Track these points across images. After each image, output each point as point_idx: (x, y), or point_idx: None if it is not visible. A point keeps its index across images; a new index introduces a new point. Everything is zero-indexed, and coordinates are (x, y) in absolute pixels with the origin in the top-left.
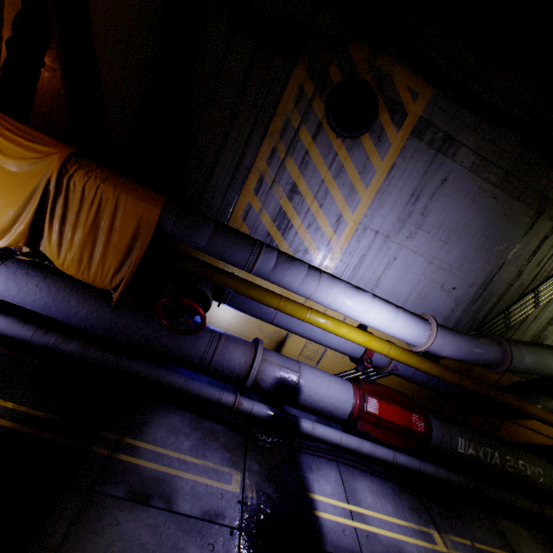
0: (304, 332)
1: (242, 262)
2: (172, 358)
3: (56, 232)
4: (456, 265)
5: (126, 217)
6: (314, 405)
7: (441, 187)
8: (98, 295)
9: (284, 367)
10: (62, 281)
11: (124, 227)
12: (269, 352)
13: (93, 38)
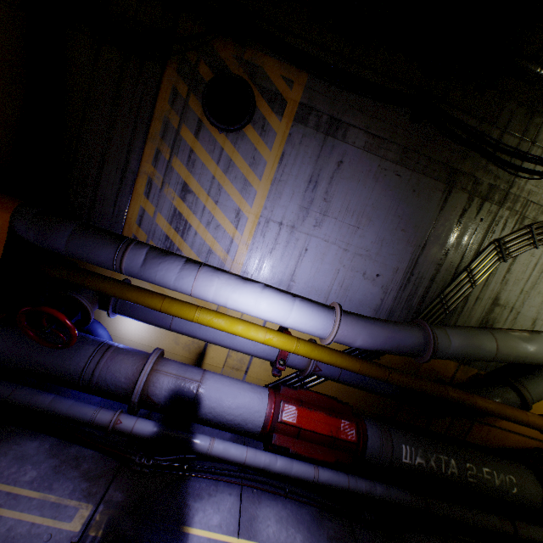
0: (207, 336)
1: (108, 261)
2: (48, 376)
3: None
4: (374, 250)
5: None
6: (219, 419)
7: (339, 170)
8: None
9: (182, 377)
10: None
11: None
12: (167, 361)
13: None
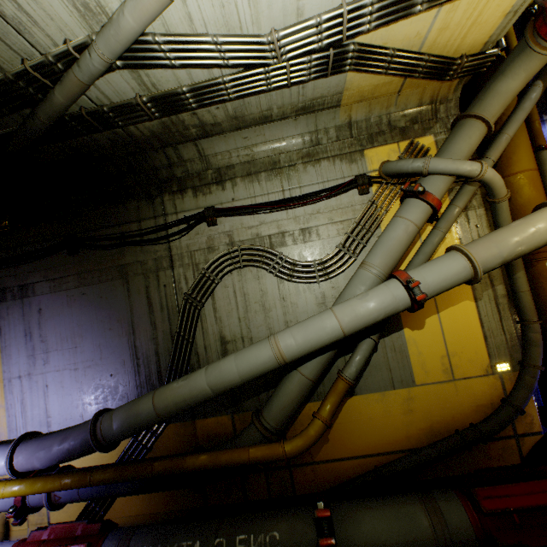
0: None
1: None
2: None
3: None
4: (98, 356)
5: None
6: None
7: (42, 315)
8: None
9: None
10: None
11: None
12: None
13: None
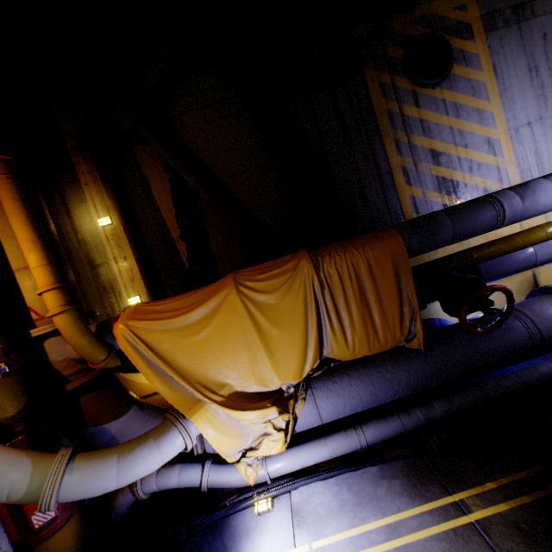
0: None
1: (491, 221)
2: (504, 359)
3: (336, 324)
4: None
5: (379, 264)
6: None
7: (547, 43)
8: (395, 356)
9: None
10: (360, 367)
11: (384, 274)
12: None
13: (225, 186)
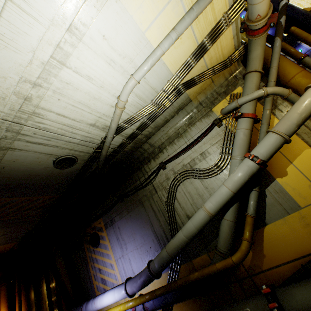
0: None
1: None
2: None
3: None
4: (143, 240)
5: None
6: None
7: (120, 229)
8: None
9: None
10: None
11: None
12: None
13: (63, 279)
